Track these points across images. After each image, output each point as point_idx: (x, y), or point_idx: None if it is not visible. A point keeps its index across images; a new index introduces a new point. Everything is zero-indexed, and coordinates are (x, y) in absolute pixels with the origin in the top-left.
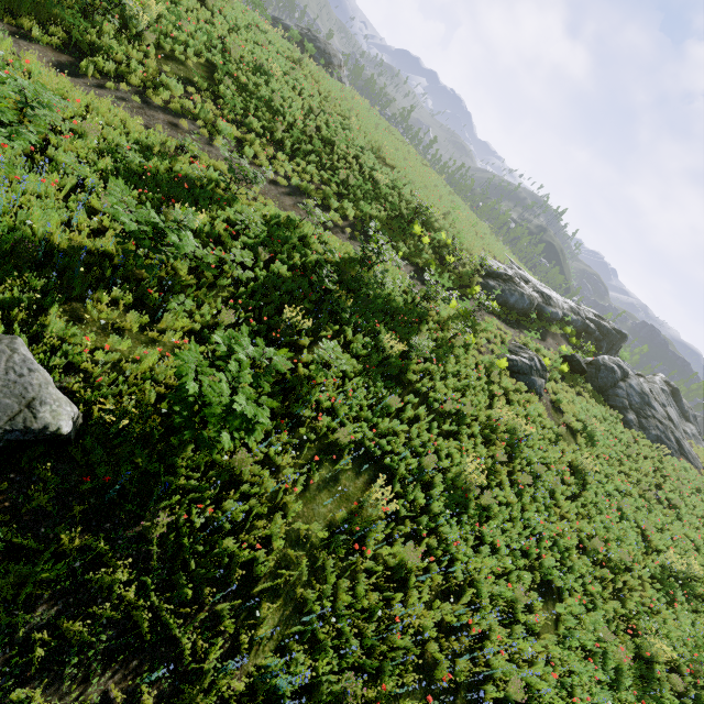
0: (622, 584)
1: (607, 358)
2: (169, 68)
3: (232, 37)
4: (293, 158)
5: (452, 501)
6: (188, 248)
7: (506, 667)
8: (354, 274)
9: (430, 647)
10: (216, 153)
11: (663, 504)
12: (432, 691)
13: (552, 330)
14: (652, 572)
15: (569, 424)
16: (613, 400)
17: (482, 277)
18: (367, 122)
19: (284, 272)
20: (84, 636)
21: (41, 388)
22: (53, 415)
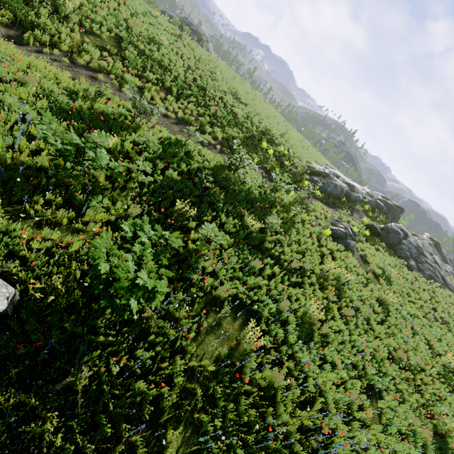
0: (420, 381)
1: (394, 224)
2: (89, 40)
3: (133, 20)
4: (178, 100)
5: (302, 332)
6: (103, 161)
7: None
8: (224, 176)
9: (295, 447)
10: (124, 96)
11: (439, 321)
12: None
13: (356, 208)
14: (438, 370)
15: (373, 270)
16: (399, 253)
17: (308, 175)
18: (227, 76)
19: (175, 176)
20: None
21: None
22: None
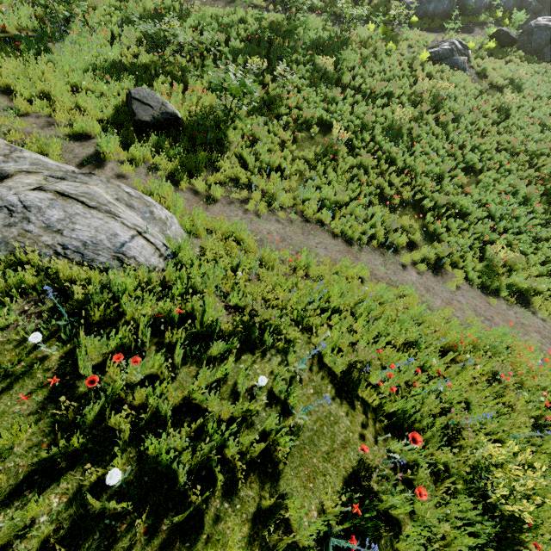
0: (536, 161)
1: (541, 19)
2: None
3: None
4: None
5: (390, 136)
6: (181, 36)
7: (432, 186)
8: (285, 29)
9: (386, 191)
10: None
11: None
12: (391, 206)
13: (480, 21)
14: None
15: (495, 84)
16: (548, 57)
17: (398, 1)
18: None
19: (238, 45)
20: (224, 180)
21: (162, 99)
22: (172, 108)
